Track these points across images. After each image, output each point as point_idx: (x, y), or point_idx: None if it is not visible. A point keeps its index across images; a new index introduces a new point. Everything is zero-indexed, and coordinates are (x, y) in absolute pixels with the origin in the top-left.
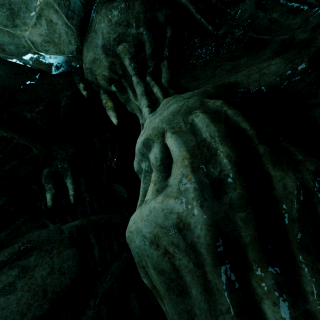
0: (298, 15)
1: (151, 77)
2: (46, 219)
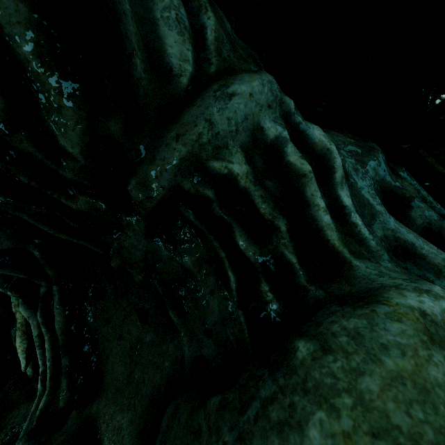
0: (219, 288)
1: (41, 314)
2: (37, 380)
